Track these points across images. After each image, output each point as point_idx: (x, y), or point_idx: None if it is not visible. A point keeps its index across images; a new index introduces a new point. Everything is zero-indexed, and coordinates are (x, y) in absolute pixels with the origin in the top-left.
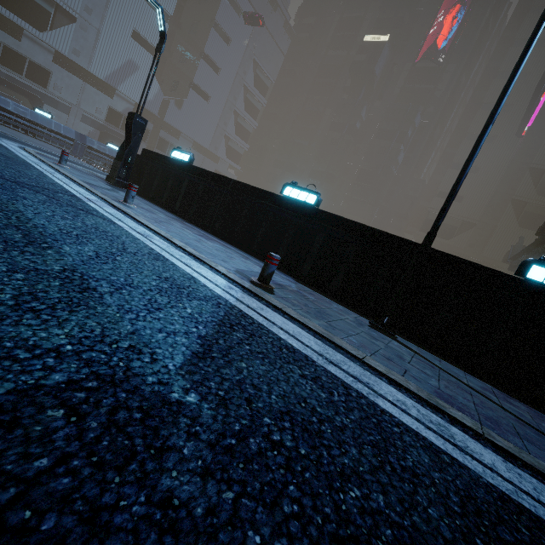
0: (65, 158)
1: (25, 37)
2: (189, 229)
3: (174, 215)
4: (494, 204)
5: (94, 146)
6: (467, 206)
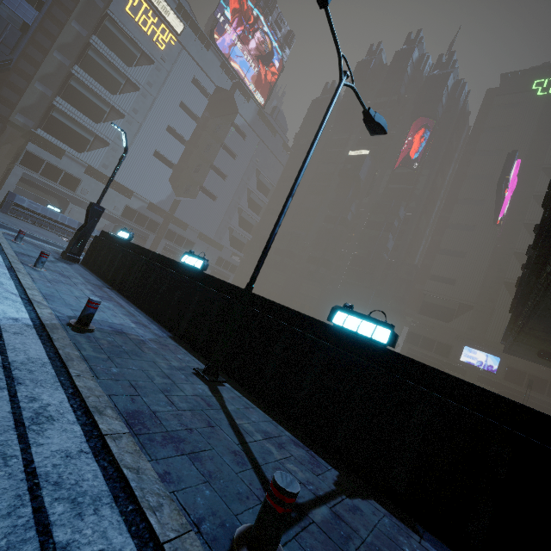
0: (20, 236)
1: (65, 157)
2: (94, 291)
3: (106, 283)
4: (487, 287)
5: (93, 234)
6: (461, 289)
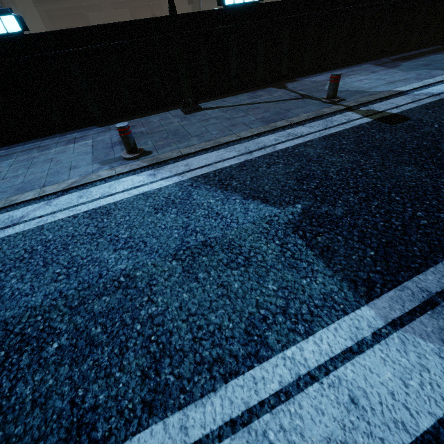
0: None
1: None
2: None
3: None
4: None
5: None
6: None
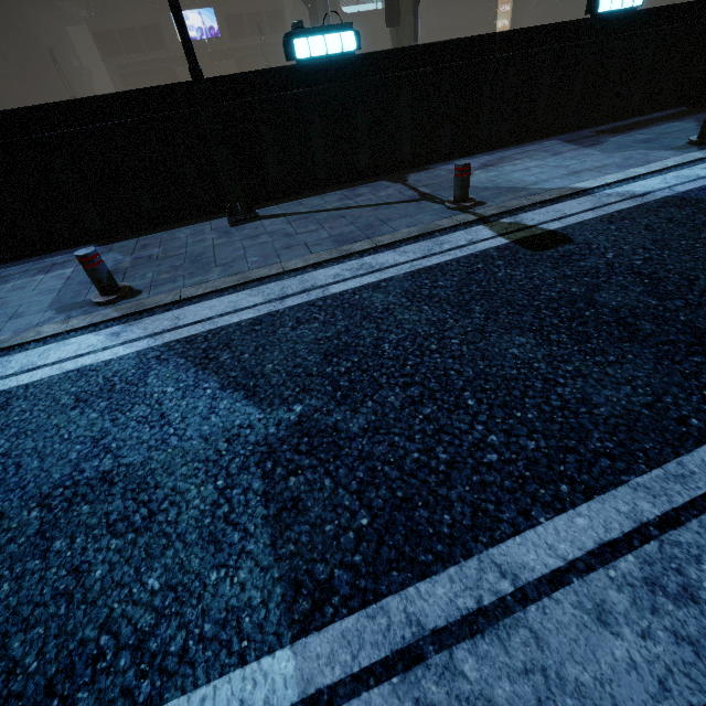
0: None
1: None
2: None
3: None
4: None
5: None
6: None
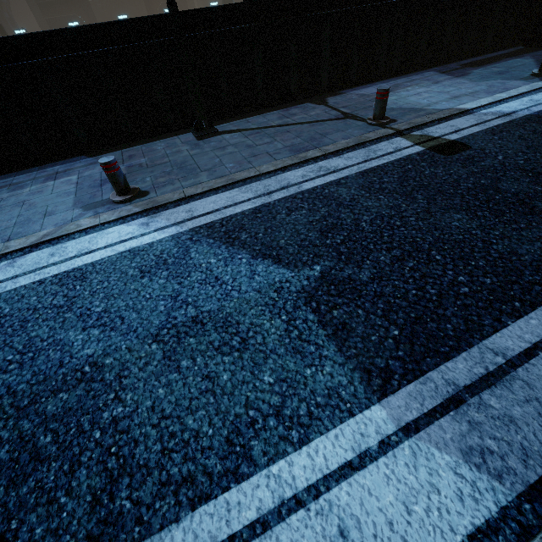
0: None
1: None
2: None
3: None
4: None
5: None
6: None
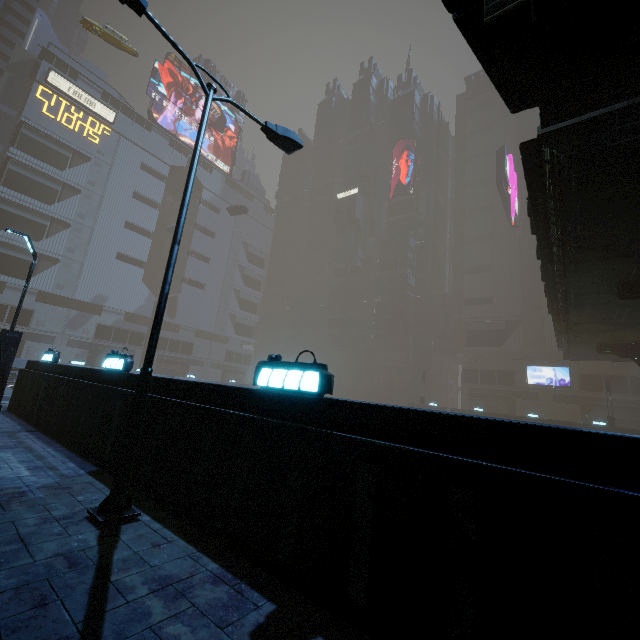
0: None
1: (7, 289)
2: None
3: (32, 425)
4: (527, 294)
5: None
6: (502, 305)
